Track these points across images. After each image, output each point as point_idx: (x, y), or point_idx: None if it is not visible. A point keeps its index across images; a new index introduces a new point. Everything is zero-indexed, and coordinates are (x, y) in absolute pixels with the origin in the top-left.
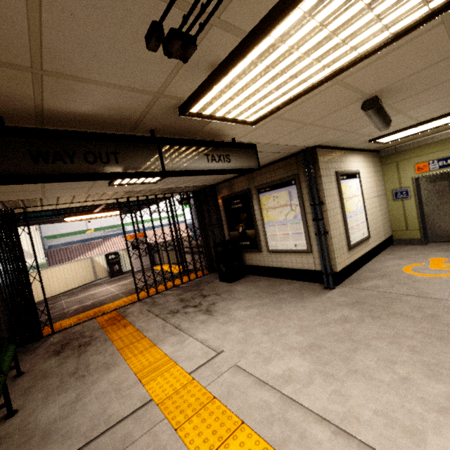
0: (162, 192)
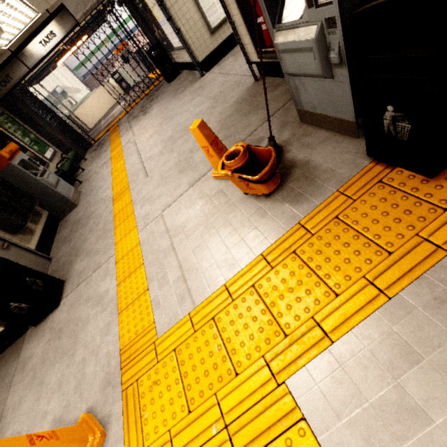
0: (84, 16)
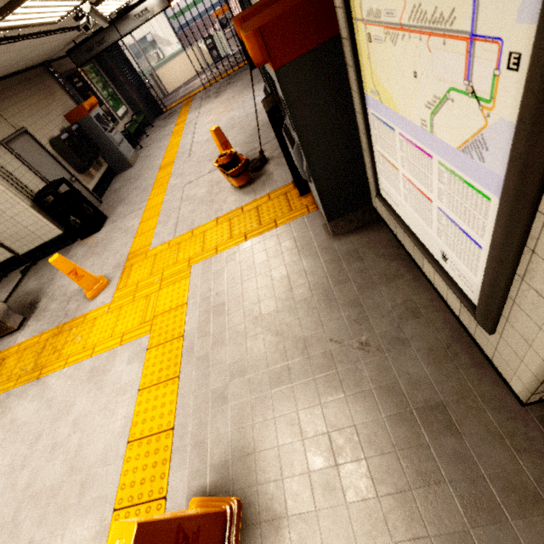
0: None
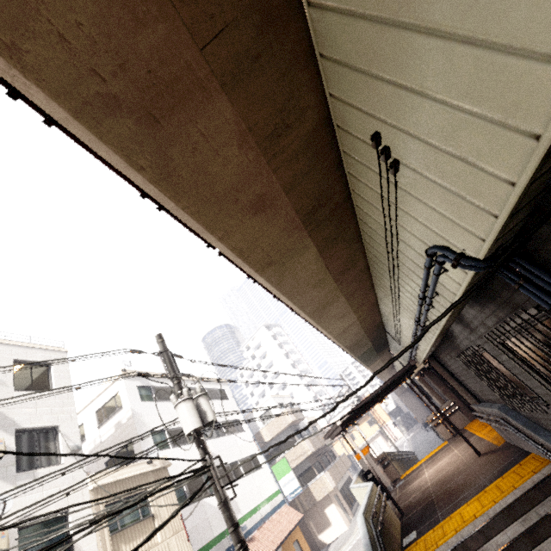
0: None
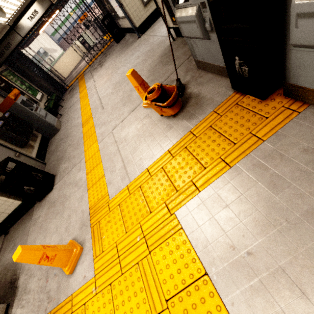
0: None
